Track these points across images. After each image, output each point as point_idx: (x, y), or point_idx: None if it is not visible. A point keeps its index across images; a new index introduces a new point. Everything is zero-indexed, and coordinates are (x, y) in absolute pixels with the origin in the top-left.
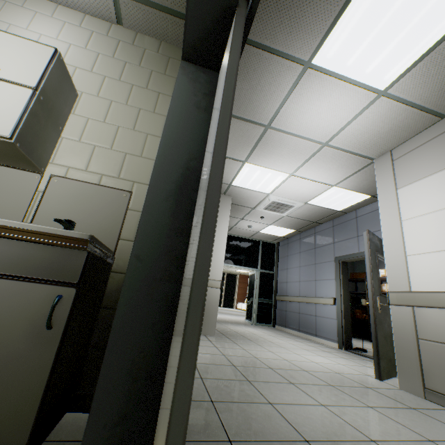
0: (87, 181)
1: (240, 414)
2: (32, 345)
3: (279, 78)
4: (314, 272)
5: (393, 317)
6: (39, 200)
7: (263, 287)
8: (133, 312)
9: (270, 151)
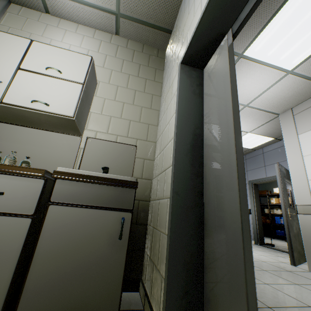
0: (108, 140)
1: None
2: (112, 249)
3: None
4: None
5: (301, 222)
6: (81, 154)
7: None
8: (180, 228)
9: None
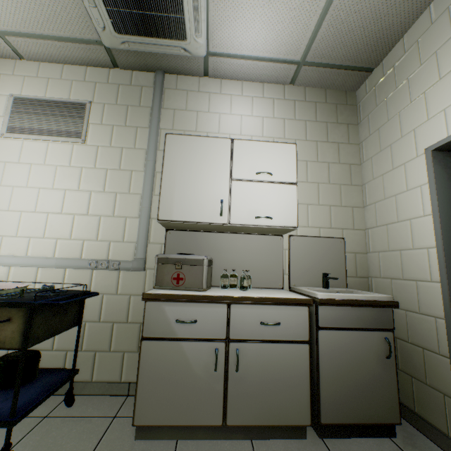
0: (311, 235)
1: None
2: (382, 368)
3: None
4: None
5: None
6: (287, 256)
7: None
8: None
9: None
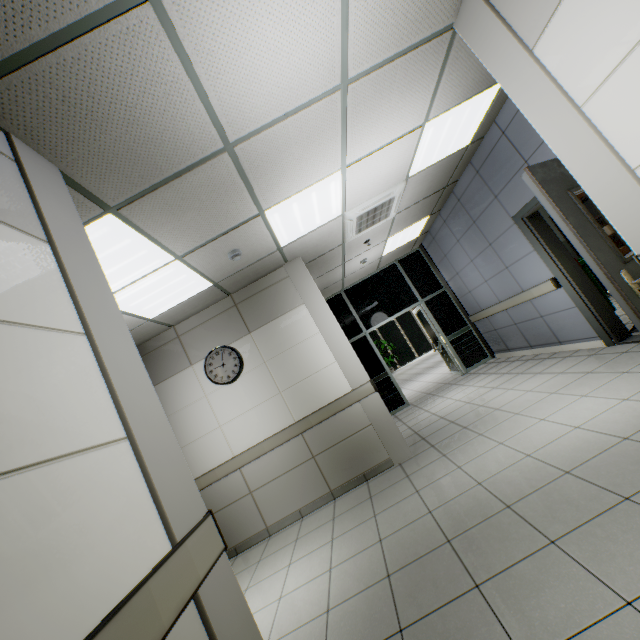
0: None
1: None
2: None
3: (142, 65)
4: (497, 257)
5: None
6: None
7: (443, 319)
8: None
9: (276, 171)
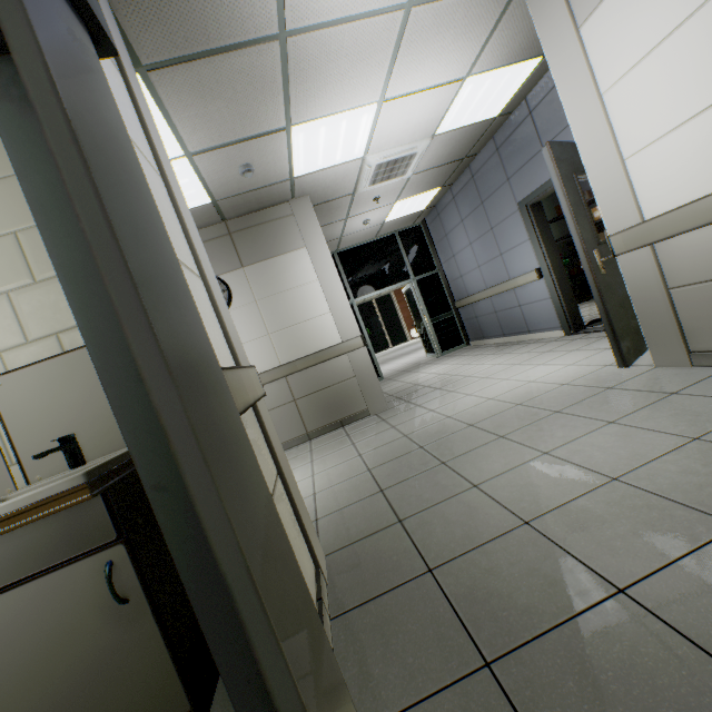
0: (42, 357)
1: (439, 524)
2: (121, 628)
3: None
4: (495, 242)
5: (626, 273)
6: (2, 426)
7: (430, 301)
8: (201, 556)
9: (318, 82)
